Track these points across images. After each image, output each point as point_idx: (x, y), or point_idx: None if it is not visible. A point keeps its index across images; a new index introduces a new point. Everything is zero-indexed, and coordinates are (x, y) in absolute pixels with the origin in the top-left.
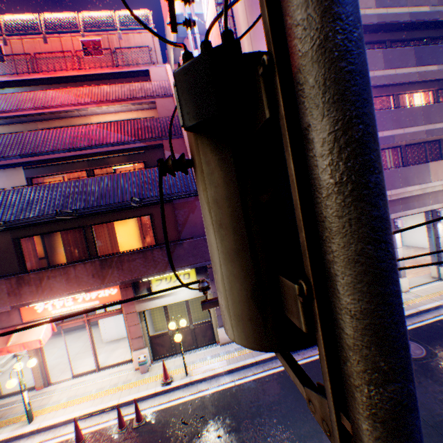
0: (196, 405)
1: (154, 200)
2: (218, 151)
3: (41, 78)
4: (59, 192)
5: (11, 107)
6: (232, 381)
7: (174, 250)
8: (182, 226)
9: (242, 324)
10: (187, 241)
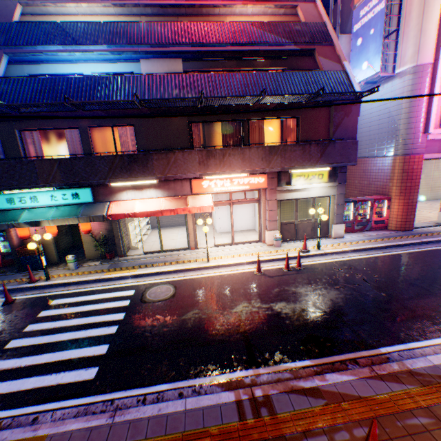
0: (340, 264)
1: (338, 93)
2: None
3: None
4: (237, 82)
5: None
6: (360, 256)
7: (326, 148)
8: (335, 128)
9: None
10: (338, 142)
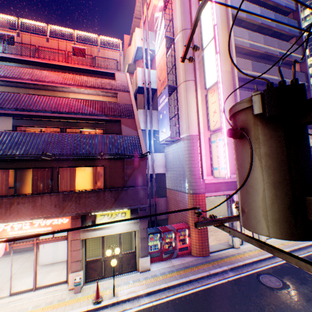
0: None
1: (116, 156)
2: (274, 130)
3: (39, 62)
4: (42, 139)
5: (13, 75)
6: (151, 302)
7: (120, 194)
8: (128, 177)
9: (278, 224)
10: (130, 188)
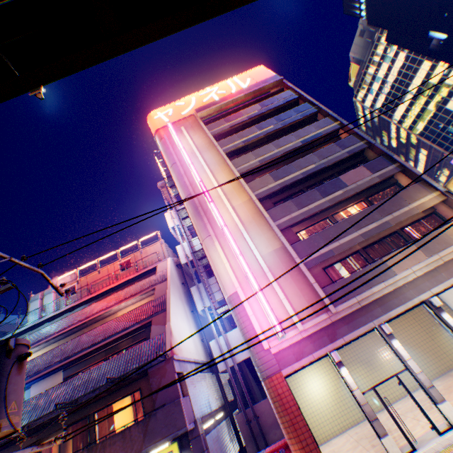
0: None
1: (123, 374)
2: None
3: (93, 296)
4: (72, 385)
5: (68, 324)
6: None
7: (149, 423)
8: (156, 393)
9: None
10: (159, 409)
